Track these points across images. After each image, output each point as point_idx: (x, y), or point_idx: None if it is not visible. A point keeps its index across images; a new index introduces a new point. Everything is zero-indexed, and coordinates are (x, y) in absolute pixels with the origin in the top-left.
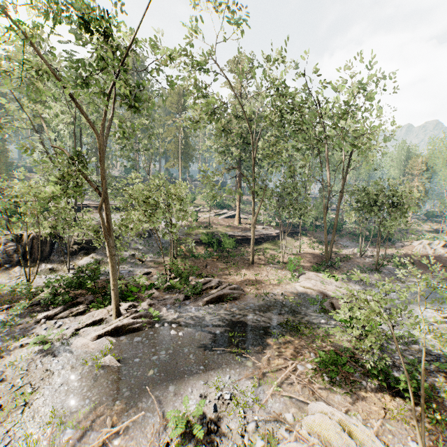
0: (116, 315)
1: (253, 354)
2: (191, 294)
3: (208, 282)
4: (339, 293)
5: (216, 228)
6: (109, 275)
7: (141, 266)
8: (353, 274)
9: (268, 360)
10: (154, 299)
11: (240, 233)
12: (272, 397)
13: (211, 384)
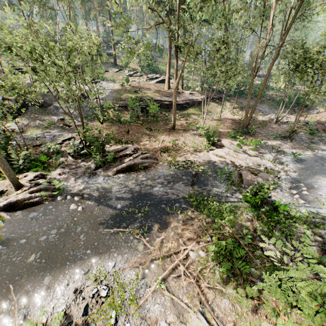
0: (15, 188)
1: (148, 234)
2: (101, 164)
3: (124, 149)
4: (249, 162)
5: (145, 92)
6: (33, 140)
7: (67, 131)
8: (267, 142)
9: (161, 243)
10: (66, 168)
11: (167, 98)
12: (153, 295)
13: (92, 274)
